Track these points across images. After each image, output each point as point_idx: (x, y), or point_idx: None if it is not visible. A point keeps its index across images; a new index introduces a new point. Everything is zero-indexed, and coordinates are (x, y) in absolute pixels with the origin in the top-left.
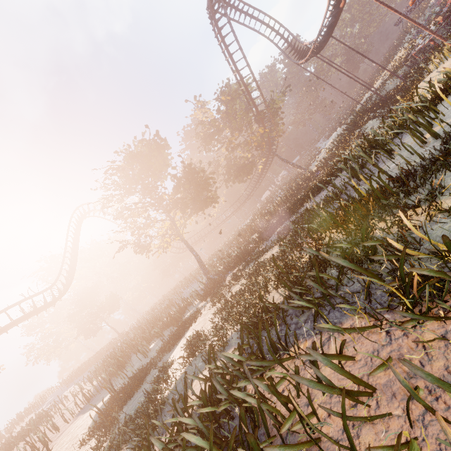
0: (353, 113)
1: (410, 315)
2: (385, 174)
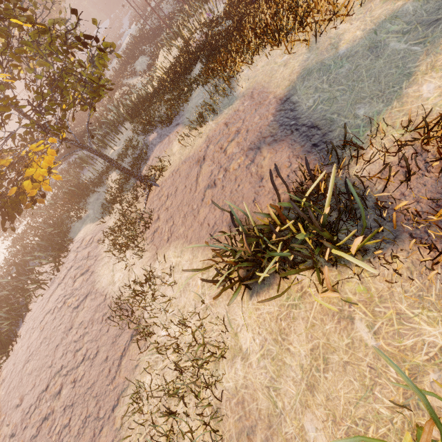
0: (146, 13)
1: (48, 262)
2: (84, 179)
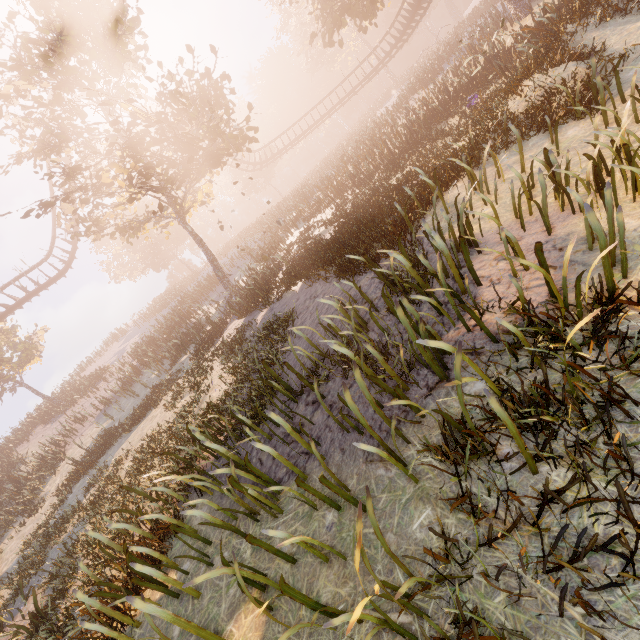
0: None
1: None
2: None
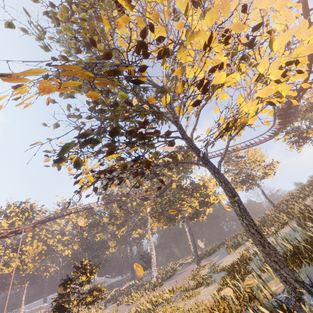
0: None
1: None
2: None
